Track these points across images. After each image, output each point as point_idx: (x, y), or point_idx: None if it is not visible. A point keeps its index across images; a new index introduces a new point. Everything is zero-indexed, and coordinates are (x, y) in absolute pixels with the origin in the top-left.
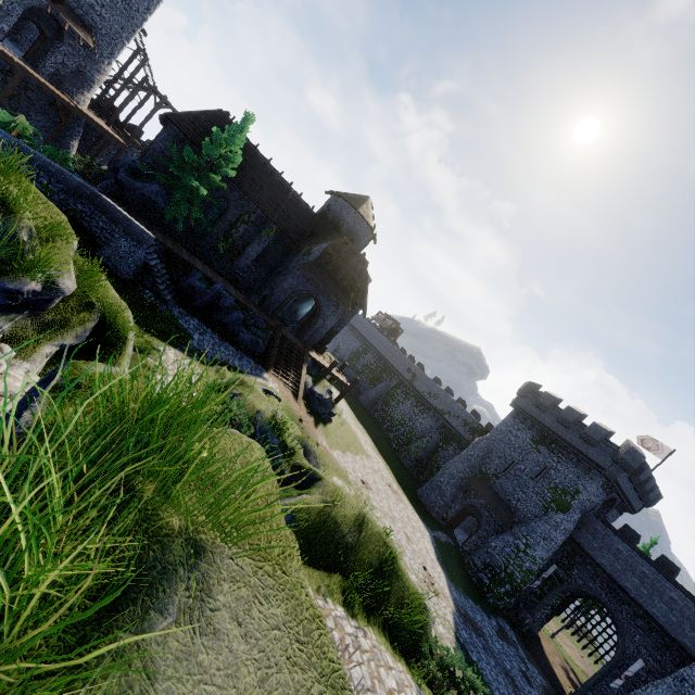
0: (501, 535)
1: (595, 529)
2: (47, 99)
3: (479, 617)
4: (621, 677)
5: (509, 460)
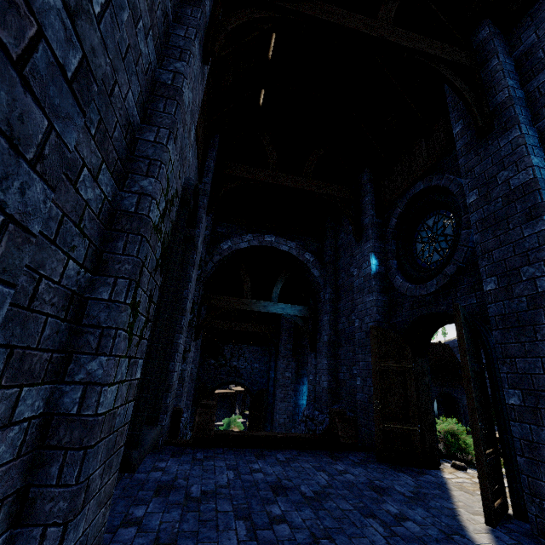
0: None
1: None
2: (220, 398)
3: None
4: None
5: None
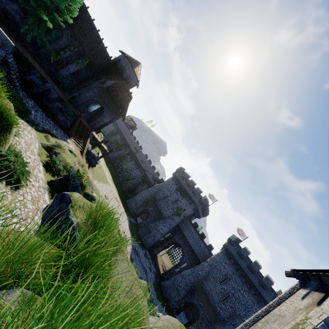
0: (155, 222)
1: (186, 223)
2: None
3: (139, 250)
4: (179, 268)
5: (166, 195)
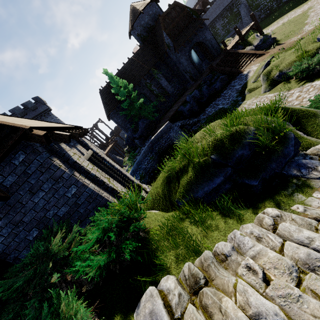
0: None
1: None
2: None
3: None
4: None
5: None
